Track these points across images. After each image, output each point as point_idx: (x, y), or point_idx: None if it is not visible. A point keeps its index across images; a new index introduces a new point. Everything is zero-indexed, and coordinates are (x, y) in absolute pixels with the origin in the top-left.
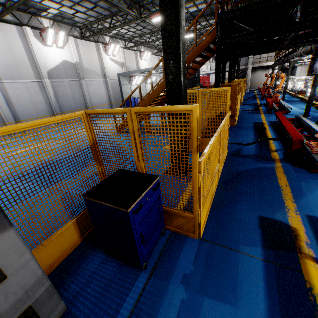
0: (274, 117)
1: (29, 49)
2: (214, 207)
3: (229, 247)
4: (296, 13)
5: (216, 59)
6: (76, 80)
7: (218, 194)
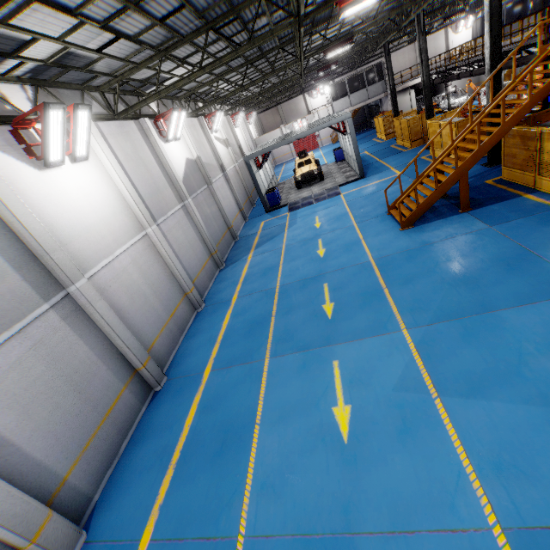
0: None
1: (156, 156)
2: None
3: None
4: None
5: None
6: (205, 188)
7: None
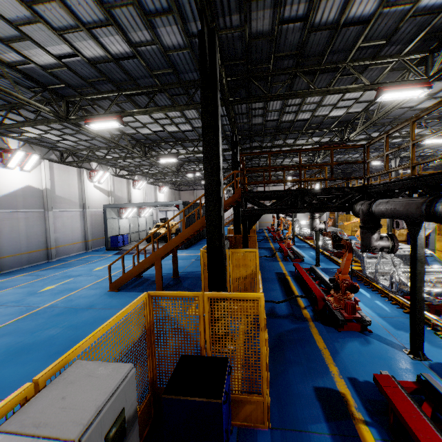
0: (292, 266)
1: None
2: (271, 385)
3: (299, 429)
4: (297, 199)
5: (243, 224)
6: (39, 211)
7: (270, 368)
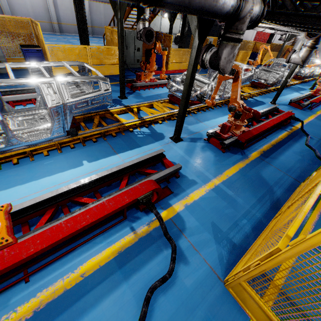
0: None
1: None
2: None
3: None
4: None
5: None
6: None
7: None
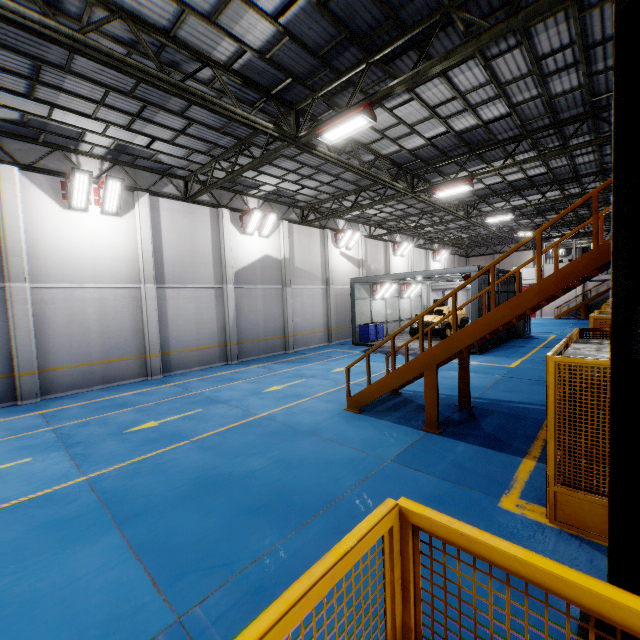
0: None
1: (217, 239)
2: None
3: None
4: None
5: None
6: (277, 287)
7: None
